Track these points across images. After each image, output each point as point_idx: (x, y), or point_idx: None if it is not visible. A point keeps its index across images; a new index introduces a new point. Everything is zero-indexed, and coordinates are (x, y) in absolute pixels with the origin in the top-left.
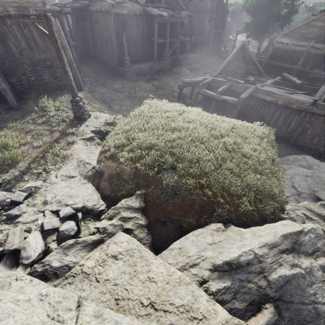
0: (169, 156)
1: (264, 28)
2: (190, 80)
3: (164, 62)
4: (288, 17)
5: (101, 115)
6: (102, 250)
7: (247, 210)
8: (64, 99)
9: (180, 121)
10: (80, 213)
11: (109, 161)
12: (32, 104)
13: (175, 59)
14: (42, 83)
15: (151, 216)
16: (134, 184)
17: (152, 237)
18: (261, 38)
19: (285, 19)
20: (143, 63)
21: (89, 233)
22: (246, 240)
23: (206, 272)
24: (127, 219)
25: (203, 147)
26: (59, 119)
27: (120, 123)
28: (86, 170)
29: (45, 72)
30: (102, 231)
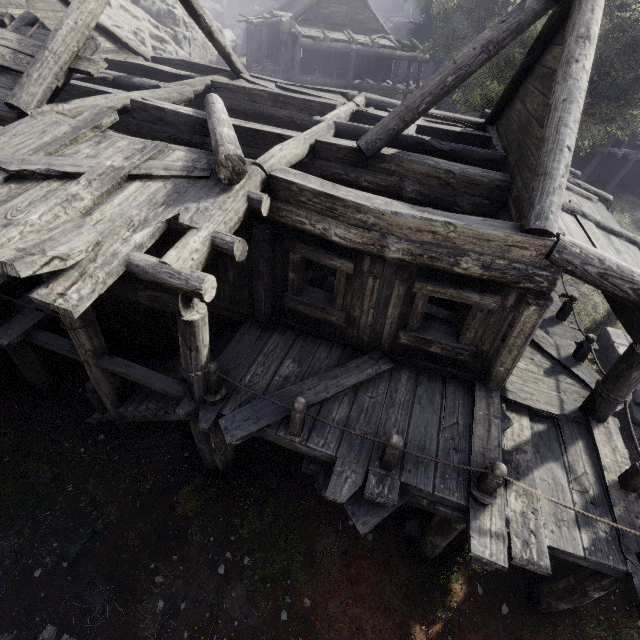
0: None
1: None
2: None
3: None
4: None
5: None
6: None
7: None
8: None
9: None
10: None
11: None
12: None
13: None
14: None
15: None
16: None
17: None
18: None
19: None
20: None
21: None
22: None
23: None
24: None
25: None
26: None
27: None
28: None
29: None
30: None
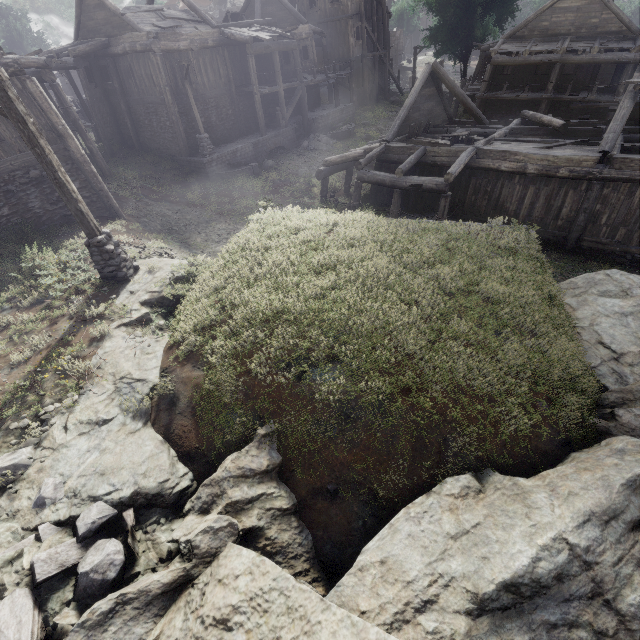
0: (320, 331)
1: (466, 33)
2: (339, 157)
3: (281, 131)
4: (508, 4)
5: (161, 263)
6: (189, 608)
7: (521, 429)
8: (80, 242)
9: (330, 246)
10: (131, 510)
11: (187, 366)
12: (9, 267)
13: (304, 122)
14: (28, 216)
15: (300, 484)
16: (249, 412)
17: (311, 535)
18: (464, 53)
19: (504, 8)
20: (240, 141)
21: (159, 557)
22: (539, 513)
23: (461, 621)
24: (245, 504)
25: (392, 296)
26: (70, 288)
27: (204, 273)
28: (137, 398)
29: (32, 194)
30: (187, 551)
